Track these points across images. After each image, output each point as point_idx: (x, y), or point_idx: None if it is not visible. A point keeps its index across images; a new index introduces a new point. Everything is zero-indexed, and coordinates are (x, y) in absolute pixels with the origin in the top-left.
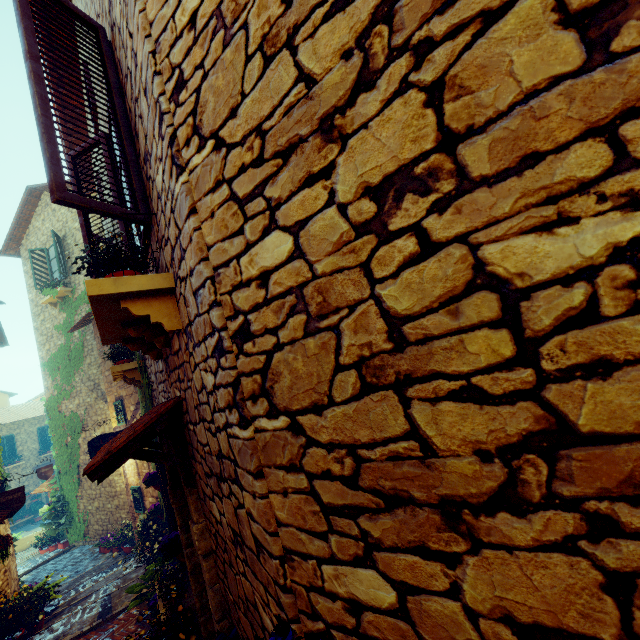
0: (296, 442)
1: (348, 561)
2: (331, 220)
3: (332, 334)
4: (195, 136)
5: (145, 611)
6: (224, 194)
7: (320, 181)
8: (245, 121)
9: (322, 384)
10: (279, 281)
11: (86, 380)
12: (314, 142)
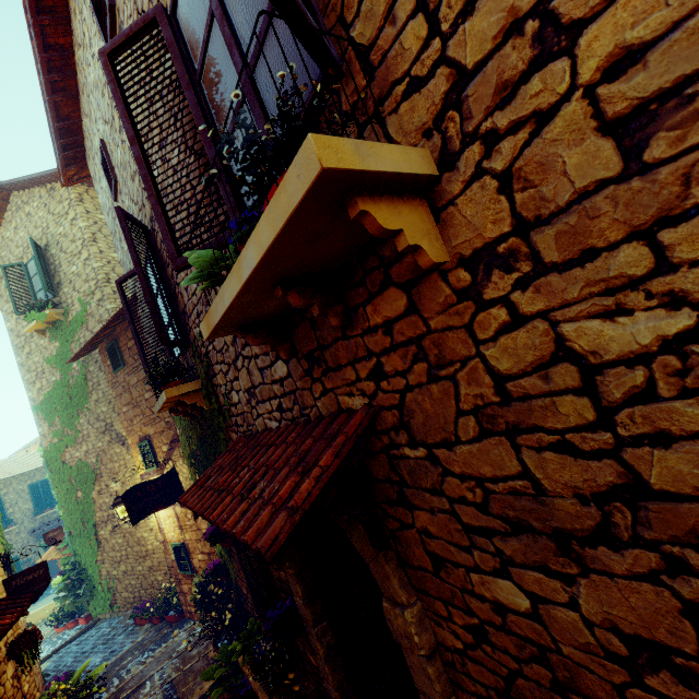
0: None
1: None
2: None
3: None
4: None
5: None
6: None
7: None
8: None
9: None
10: None
11: (94, 421)
12: None
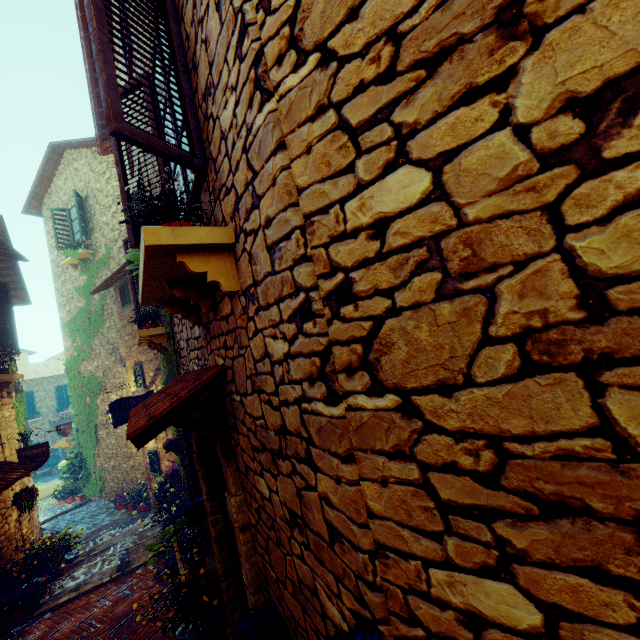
0: (407, 426)
1: (470, 569)
2: (499, 148)
3: (481, 298)
4: (291, 51)
5: (162, 568)
6: (328, 123)
7: (487, 96)
8: (370, 23)
9: (457, 359)
10: (403, 230)
11: (105, 343)
12: (483, 42)
